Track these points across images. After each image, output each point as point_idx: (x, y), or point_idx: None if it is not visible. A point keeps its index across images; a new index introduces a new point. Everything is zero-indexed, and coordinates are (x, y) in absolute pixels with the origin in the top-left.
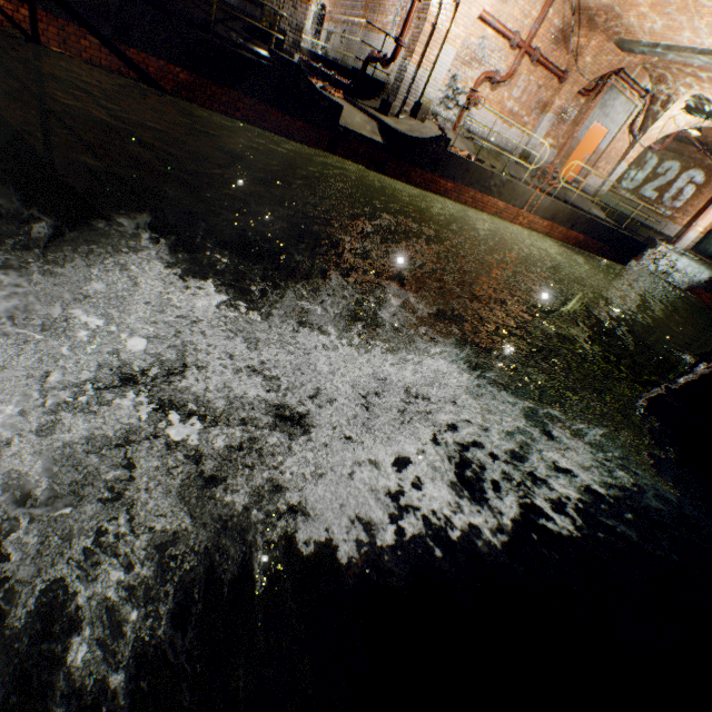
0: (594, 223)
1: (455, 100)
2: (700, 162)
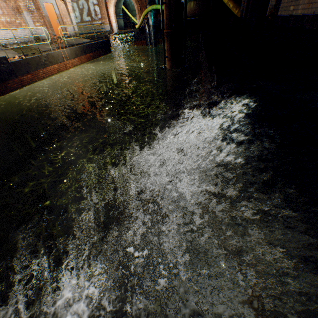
0: (89, 45)
1: None
2: None
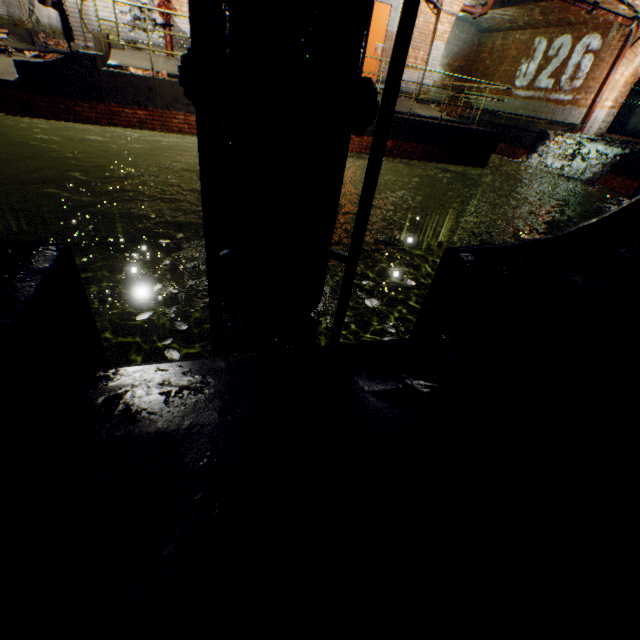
0: (395, 120)
1: (151, 19)
2: (593, 24)
